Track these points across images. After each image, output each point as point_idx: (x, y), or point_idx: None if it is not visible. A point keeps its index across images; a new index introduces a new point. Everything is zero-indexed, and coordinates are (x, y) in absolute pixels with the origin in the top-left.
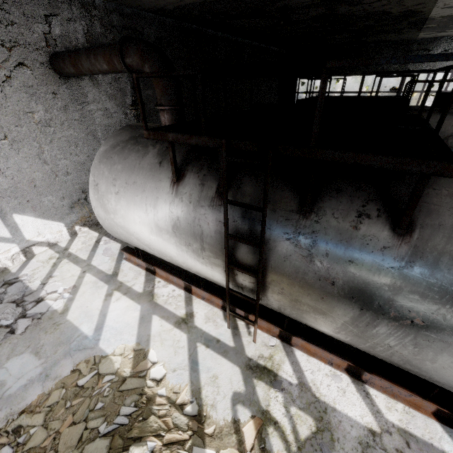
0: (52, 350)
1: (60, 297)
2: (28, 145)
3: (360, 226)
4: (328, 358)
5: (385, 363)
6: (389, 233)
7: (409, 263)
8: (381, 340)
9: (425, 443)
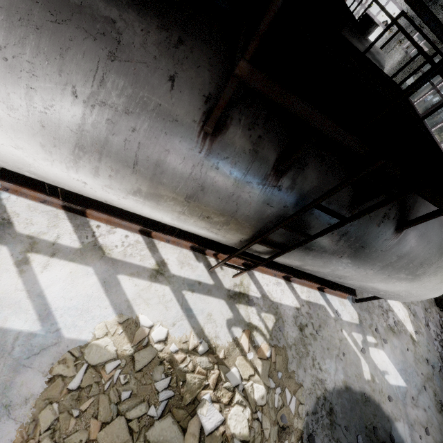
0: None
1: None
2: None
3: (381, 224)
4: (274, 273)
5: None
6: (393, 231)
7: (391, 249)
8: (338, 277)
9: (315, 304)
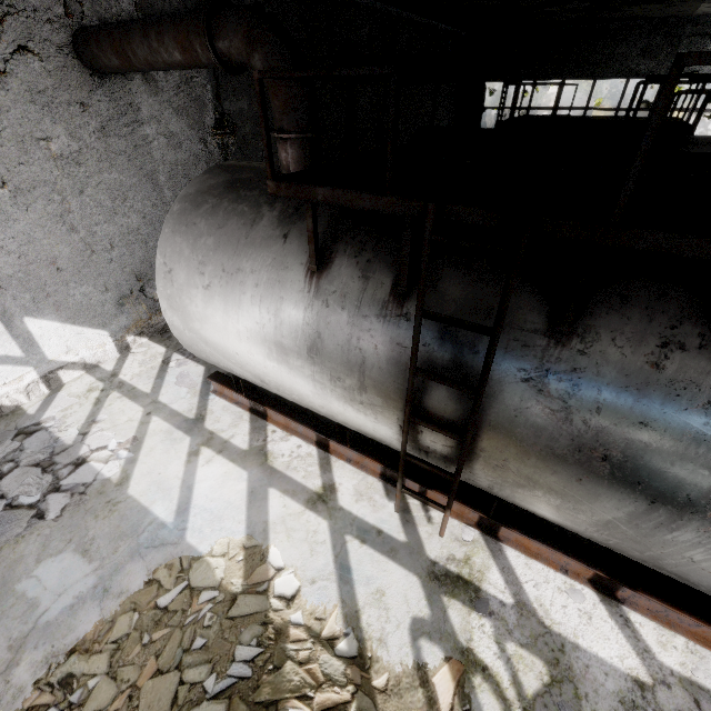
0: (109, 546)
1: (113, 457)
2: (43, 198)
3: (665, 363)
4: (560, 562)
5: (651, 570)
6: None
7: None
8: (679, 551)
9: None
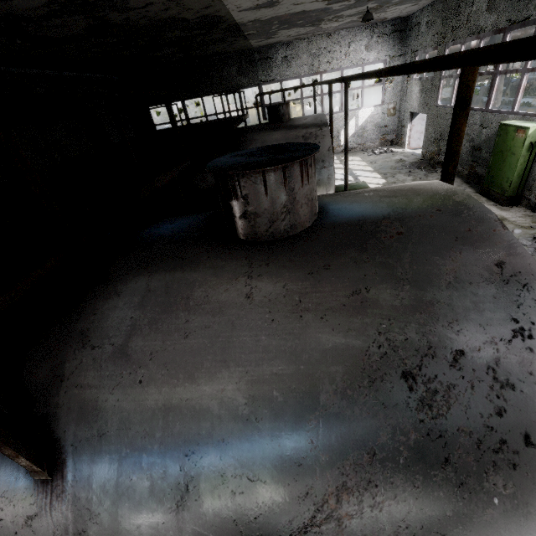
0: None
1: None
2: None
3: None
4: None
5: None
6: (28, 483)
7: (80, 535)
8: None
9: None
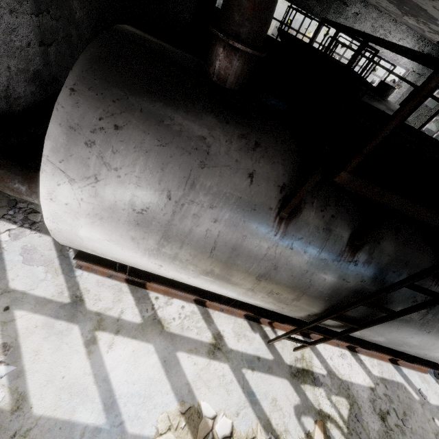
0: None
1: None
2: None
3: None
4: (336, 342)
5: None
6: None
7: None
8: (423, 353)
9: (391, 381)
